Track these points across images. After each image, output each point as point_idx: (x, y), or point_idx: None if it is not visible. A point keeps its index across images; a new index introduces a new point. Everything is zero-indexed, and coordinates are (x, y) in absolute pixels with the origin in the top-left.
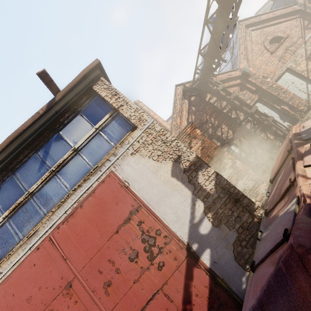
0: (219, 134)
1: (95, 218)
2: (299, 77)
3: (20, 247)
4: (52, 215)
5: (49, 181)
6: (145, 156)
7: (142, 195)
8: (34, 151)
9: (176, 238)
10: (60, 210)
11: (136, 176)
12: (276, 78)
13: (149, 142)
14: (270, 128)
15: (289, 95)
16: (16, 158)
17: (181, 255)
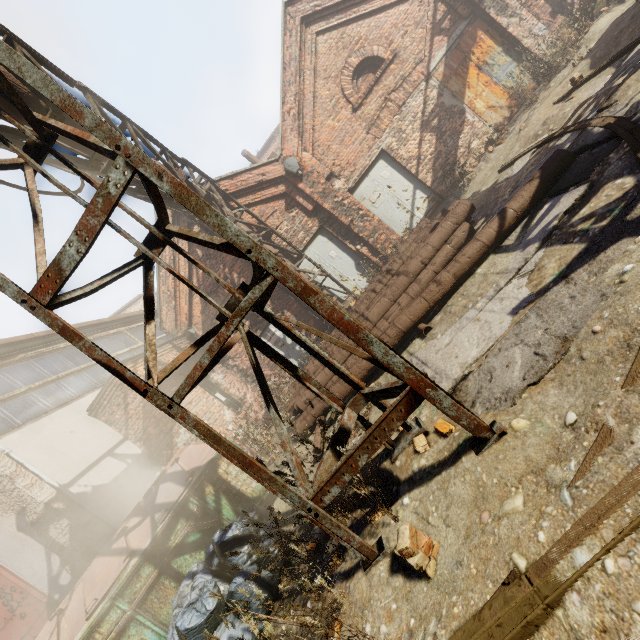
0: None
1: None
2: (403, 174)
3: None
4: None
5: None
6: None
7: None
8: None
9: (37, 590)
10: None
11: None
12: (357, 179)
13: None
14: None
15: (371, 223)
16: None
17: (41, 607)
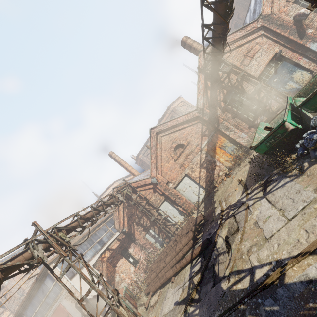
0: (142, 223)
1: (59, 315)
2: (194, 182)
3: None
4: (50, 311)
5: (46, 299)
6: (68, 300)
7: (69, 311)
8: (39, 288)
9: None
10: (51, 310)
11: (67, 305)
12: (177, 184)
13: (68, 296)
14: (166, 226)
15: (182, 200)
16: (35, 290)
17: None
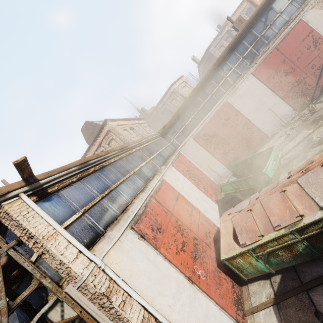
0: None
1: (294, 38)
2: None
3: (263, 54)
4: (275, 41)
5: (269, 29)
6: (317, 8)
7: (313, 26)
8: (260, 17)
9: None
10: (278, 39)
11: (312, 19)
12: None
13: (320, 1)
14: None
15: None
16: (253, 22)
17: None
